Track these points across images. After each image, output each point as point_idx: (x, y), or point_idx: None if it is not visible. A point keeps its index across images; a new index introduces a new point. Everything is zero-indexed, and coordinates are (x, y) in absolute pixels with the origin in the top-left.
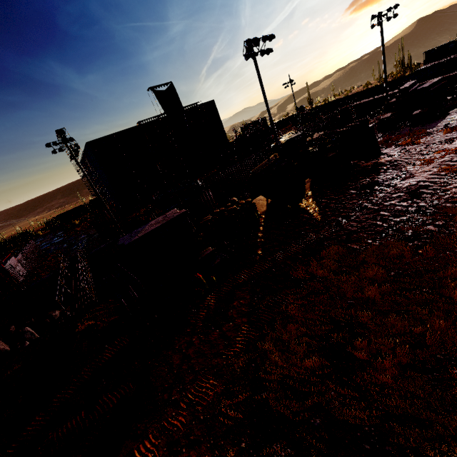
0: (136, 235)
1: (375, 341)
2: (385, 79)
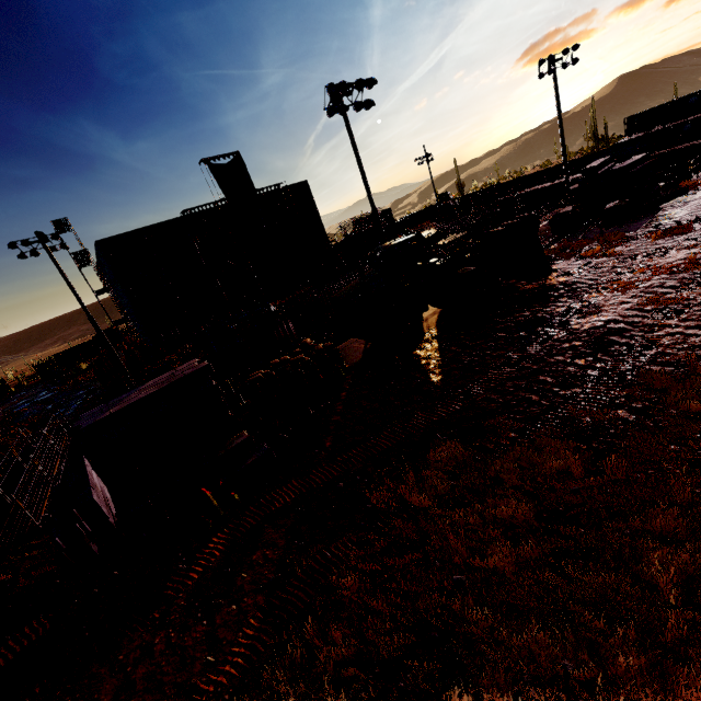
0: (108, 410)
1: (490, 697)
2: (563, 155)
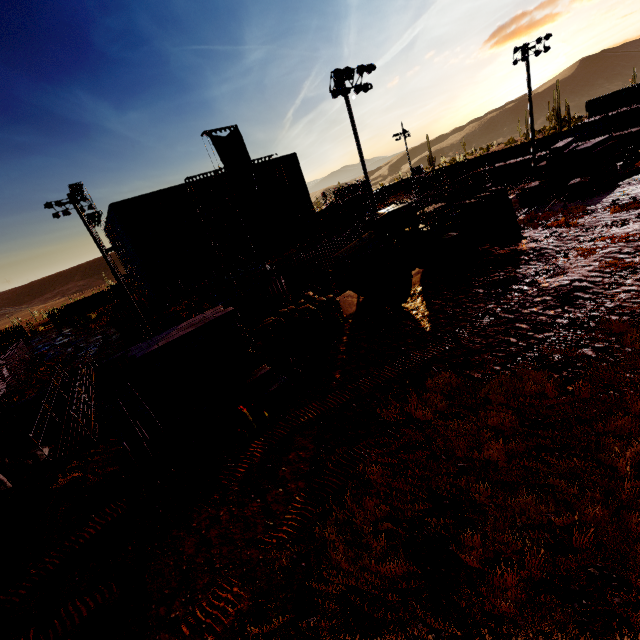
0: (155, 344)
1: (494, 537)
2: (532, 135)
